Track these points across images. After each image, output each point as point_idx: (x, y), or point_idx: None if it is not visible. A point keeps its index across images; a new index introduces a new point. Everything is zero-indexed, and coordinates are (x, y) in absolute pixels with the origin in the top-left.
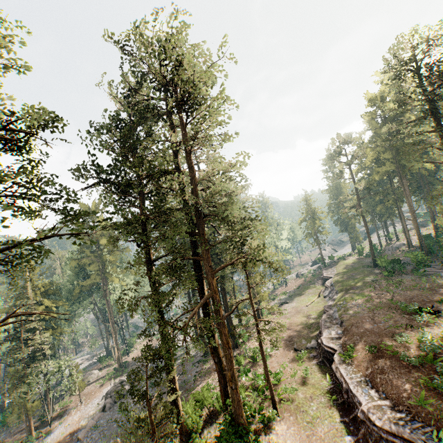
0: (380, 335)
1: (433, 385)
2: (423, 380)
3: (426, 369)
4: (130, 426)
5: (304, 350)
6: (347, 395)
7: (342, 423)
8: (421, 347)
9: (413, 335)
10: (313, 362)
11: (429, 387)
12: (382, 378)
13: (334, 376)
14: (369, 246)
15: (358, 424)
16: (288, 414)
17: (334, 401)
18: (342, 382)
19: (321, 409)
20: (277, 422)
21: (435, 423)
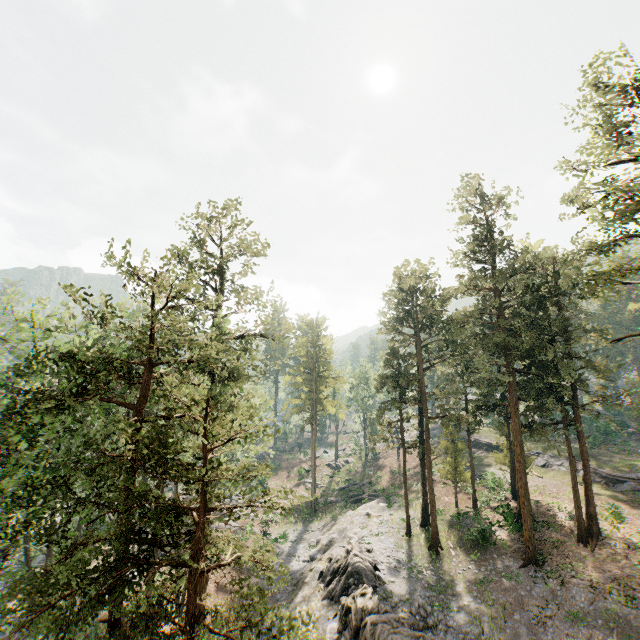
0: None
1: None
2: None
3: None
4: None
5: None
6: None
7: None
8: None
9: None
10: None
11: None
12: None
13: None
14: None
15: None
16: None
17: None
18: None
19: None
20: None
21: None
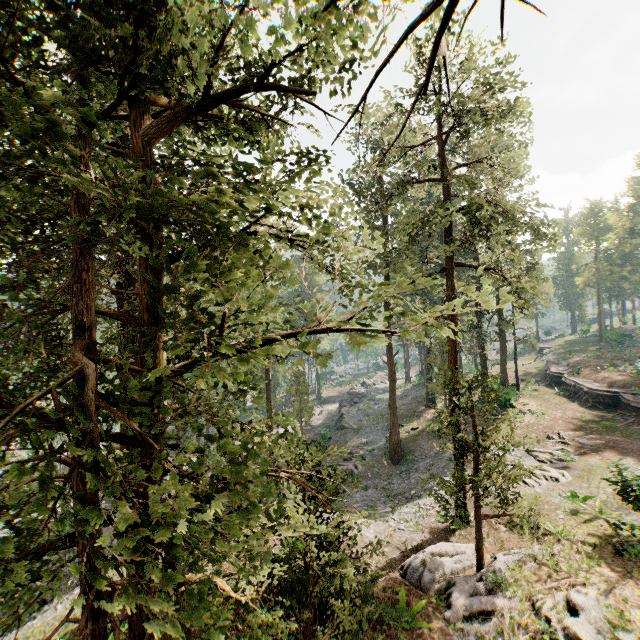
0: (603, 366)
1: (637, 377)
2: (631, 377)
3: (635, 375)
4: (382, 412)
5: (533, 378)
6: (574, 388)
7: (569, 400)
8: (634, 370)
9: (630, 367)
10: (540, 385)
11: (634, 378)
12: (602, 377)
13: (562, 386)
14: (600, 321)
15: (581, 398)
16: (528, 397)
17: (562, 395)
18: (570, 384)
19: (552, 397)
20: (521, 399)
21: (633, 388)
